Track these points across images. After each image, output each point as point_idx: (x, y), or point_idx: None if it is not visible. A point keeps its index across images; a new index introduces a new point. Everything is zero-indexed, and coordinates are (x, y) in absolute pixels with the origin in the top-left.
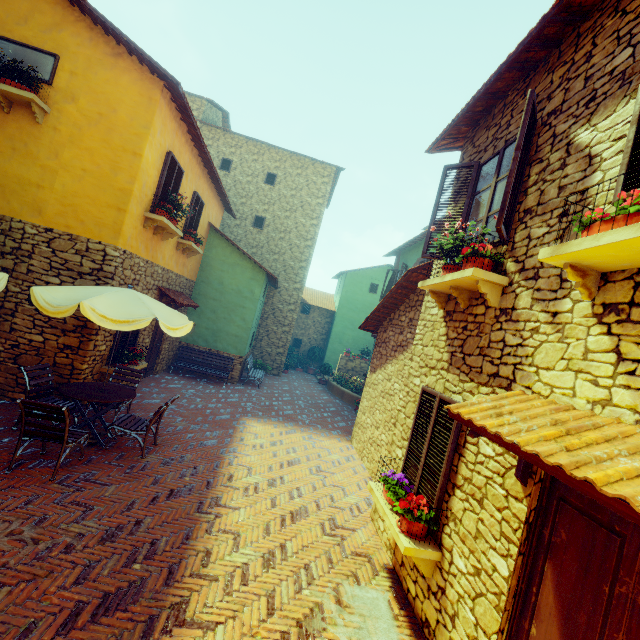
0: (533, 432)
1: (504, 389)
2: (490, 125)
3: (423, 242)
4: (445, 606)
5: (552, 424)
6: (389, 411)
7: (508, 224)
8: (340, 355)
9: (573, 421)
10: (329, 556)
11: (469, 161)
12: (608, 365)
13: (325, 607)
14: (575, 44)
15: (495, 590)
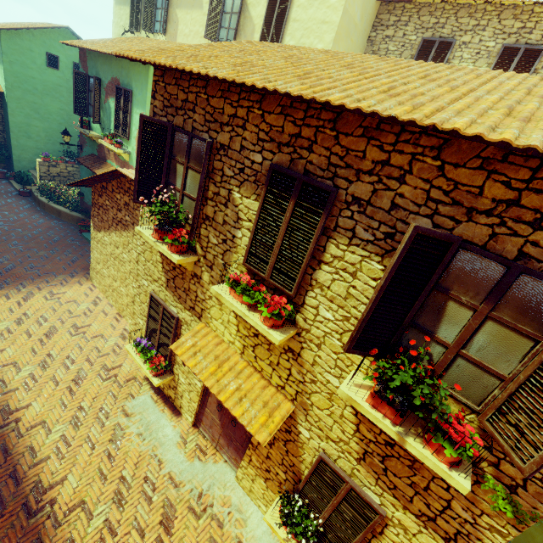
0: (208, 368)
1: (198, 318)
2: (179, 82)
3: (115, 56)
4: (178, 393)
5: (215, 359)
6: (123, 273)
7: (197, 220)
8: (37, 161)
9: (222, 354)
10: (112, 394)
11: (163, 103)
12: (235, 330)
13: (121, 423)
14: (239, 94)
15: (197, 391)
